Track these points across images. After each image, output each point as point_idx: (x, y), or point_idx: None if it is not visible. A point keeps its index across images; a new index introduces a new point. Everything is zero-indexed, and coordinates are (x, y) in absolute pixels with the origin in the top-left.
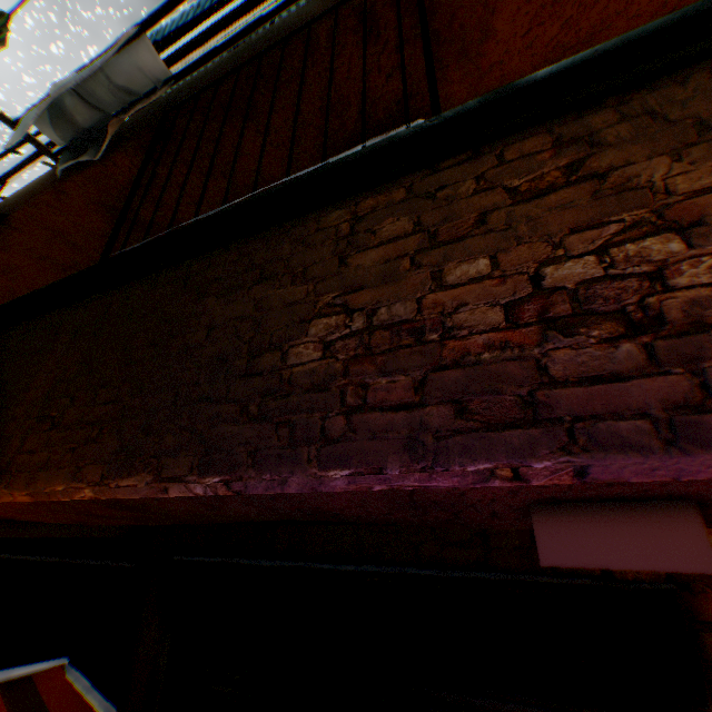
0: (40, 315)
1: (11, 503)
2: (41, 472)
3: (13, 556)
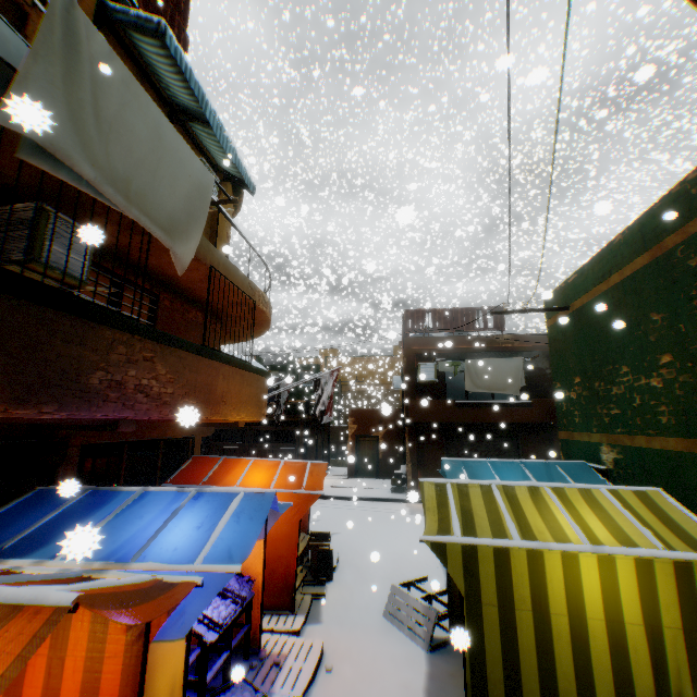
0: None
1: None
2: None
3: None
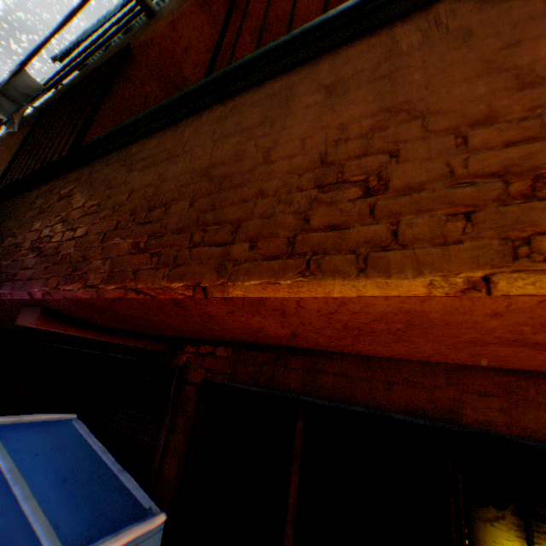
0: None
1: None
2: None
3: None
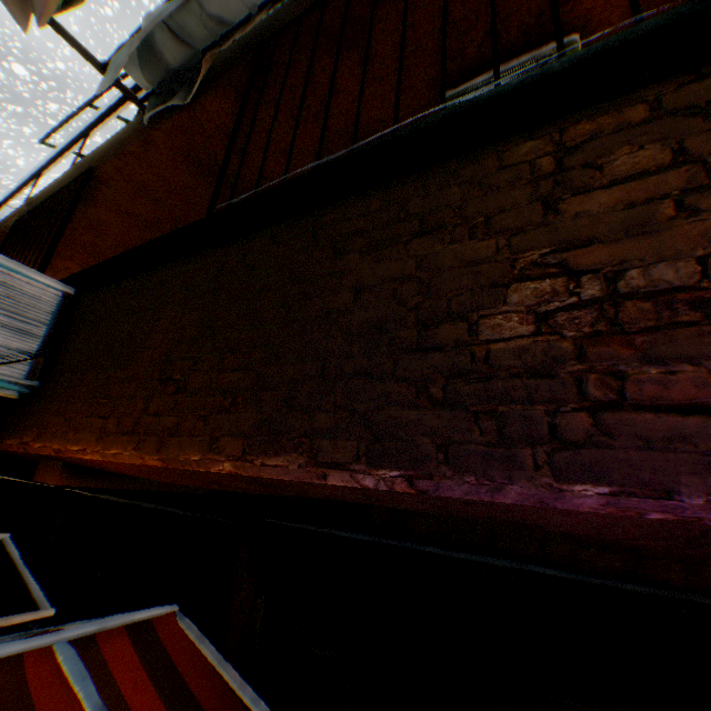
0: (145, 271)
1: (138, 465)
2: (169, 437)
3: (111, 498)
